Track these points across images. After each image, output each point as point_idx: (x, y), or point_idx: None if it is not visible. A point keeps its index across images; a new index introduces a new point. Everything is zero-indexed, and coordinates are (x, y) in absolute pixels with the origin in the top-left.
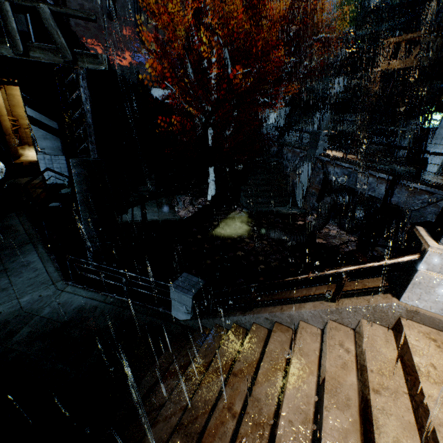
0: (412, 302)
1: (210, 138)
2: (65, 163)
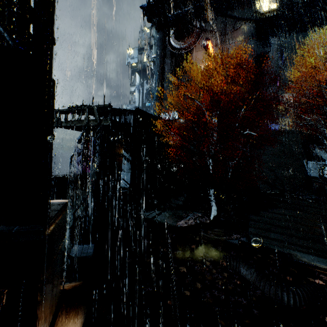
0: None
1: (210, 166)
2: (130, 177)
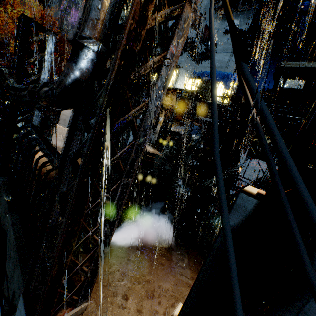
0: (54, 143)
1: None
2: None
